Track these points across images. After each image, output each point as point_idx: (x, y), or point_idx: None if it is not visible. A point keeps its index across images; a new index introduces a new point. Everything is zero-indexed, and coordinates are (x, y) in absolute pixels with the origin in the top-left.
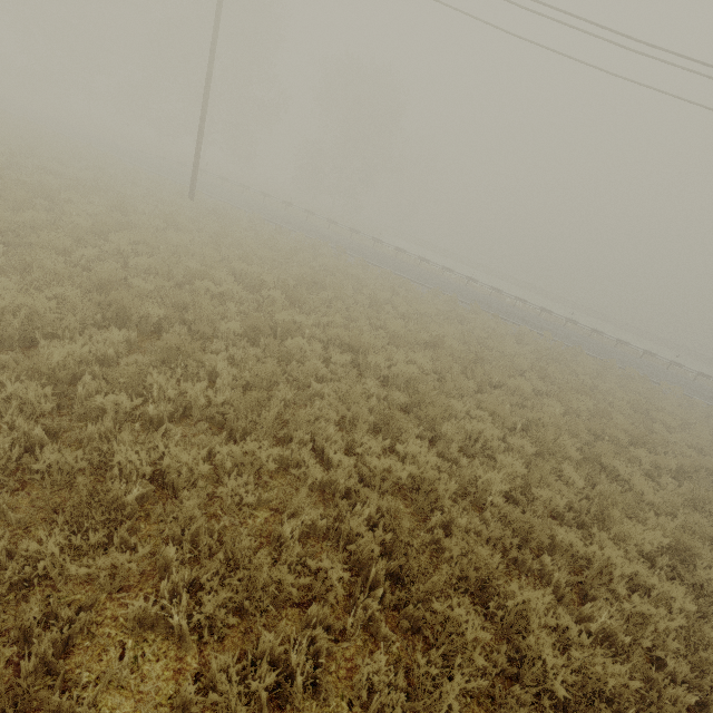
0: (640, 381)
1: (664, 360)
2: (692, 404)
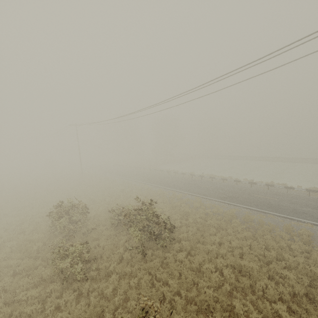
0: (154, 195)
1: (245, 182)
2: (188, 201)
